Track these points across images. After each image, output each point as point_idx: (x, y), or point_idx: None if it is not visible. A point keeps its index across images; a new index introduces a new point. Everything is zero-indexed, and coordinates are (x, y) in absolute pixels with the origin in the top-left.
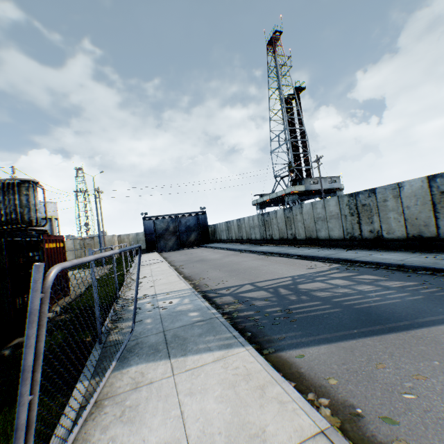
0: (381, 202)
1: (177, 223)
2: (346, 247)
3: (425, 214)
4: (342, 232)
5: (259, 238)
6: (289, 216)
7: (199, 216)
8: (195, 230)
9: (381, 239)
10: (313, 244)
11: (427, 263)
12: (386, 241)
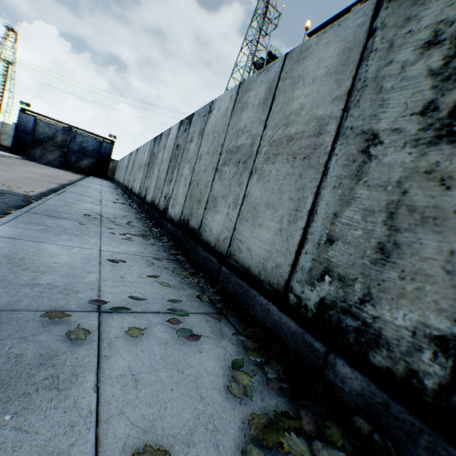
0: (159, 152)
1: (71, 137)
2: (133, 203)
3: (164, 174)
4: (140, 185)
5: (122, 182)
6: (135, 159)
7: (104, 142)
8: (92, 157)
9: (145, 200)
10: (129, 196)
11: (56, 209)
12: (145, 202)
